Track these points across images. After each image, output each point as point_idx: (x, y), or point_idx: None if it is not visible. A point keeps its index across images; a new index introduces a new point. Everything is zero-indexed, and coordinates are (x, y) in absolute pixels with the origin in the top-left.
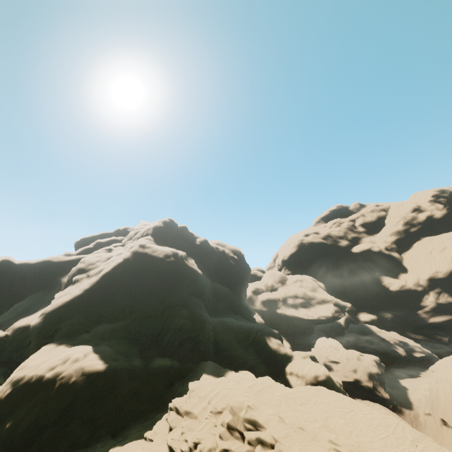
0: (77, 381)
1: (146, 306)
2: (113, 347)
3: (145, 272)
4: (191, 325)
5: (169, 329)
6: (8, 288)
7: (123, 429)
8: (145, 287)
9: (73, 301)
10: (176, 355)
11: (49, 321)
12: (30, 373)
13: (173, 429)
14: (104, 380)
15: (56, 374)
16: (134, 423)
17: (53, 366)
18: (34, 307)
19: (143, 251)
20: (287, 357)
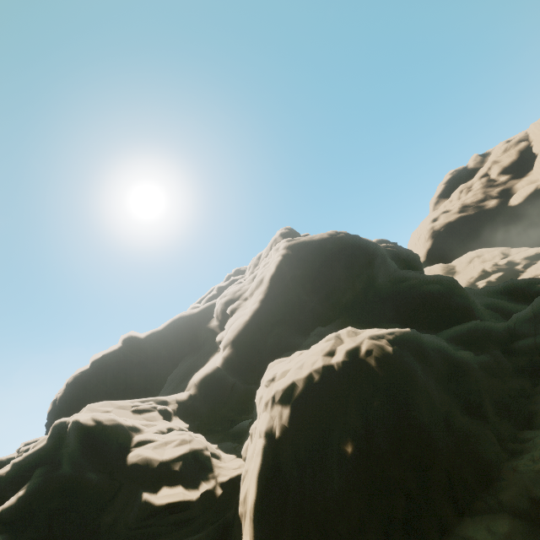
0: (397, 351)
1: (352, 297)
2: None
3: (320, 258)
4: (442, 287)
5: (411, 305)
6: (145, 373)
7: (533, 418)
8: (335, 270)
9: (255, 317)
10: (464, 321)
11: (242, 348)
12: (299, 376)
13: None
14: (428, 348)
15: (349, 355)
16: (538, 404)
17: (328, 352)
18: (198, 363)
19: (298, 241)
20: None
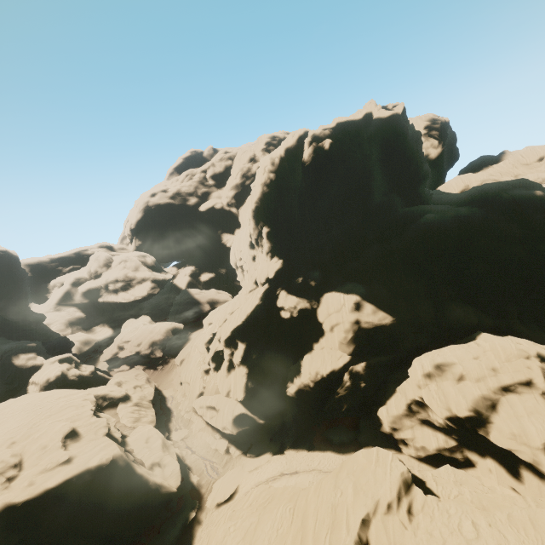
0: None
1: None
2: None
3: None
4: None
5: None
6: None
7: None
8: None
9: None
10: None
11: None
12: None
13: None
14: None
15: None
16: None
17: None
18: None
19: None
20: (35, 368)
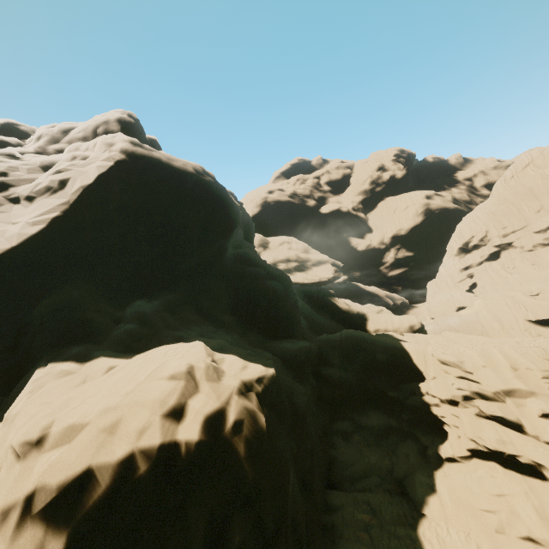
0: (268, 421)
1: (195, 265)
2: (215, 339)
3: (173, 197)
4: (283, 288)
5: (252, 298)
6: None
7: (332, 468)
8: (190, 225)
9: (27, 254)
10: (293, 333)
11: None
12: (106, 459)
13: (520, 423)
14: (286, 398)
15: (209, 426)
16: (337, 450)
17: (173, 409)
18: None
19: (150, 153)
20: (360, 315)
